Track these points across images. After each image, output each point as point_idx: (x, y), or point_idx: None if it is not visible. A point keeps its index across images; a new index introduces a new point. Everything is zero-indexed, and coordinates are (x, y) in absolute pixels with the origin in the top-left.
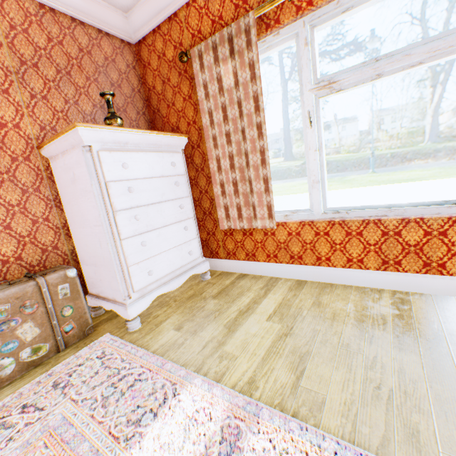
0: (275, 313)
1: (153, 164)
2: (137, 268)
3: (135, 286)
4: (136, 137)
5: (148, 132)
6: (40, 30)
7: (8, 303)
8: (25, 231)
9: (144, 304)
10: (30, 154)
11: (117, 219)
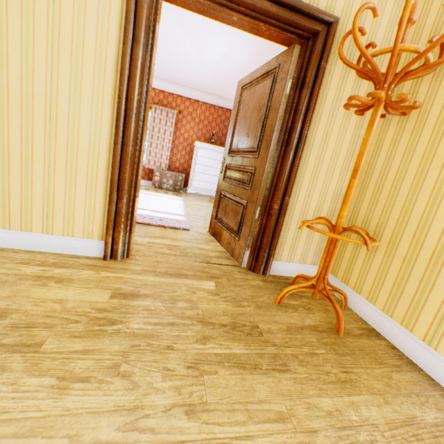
0: (212, 206)
1: (214, 155)
2: (195, 181)
3: (193, 185)
4: (211, 146)
5: (215, 146)
6: (208, 112)
7: (170, 174)
8: (182, 162)
9: (193, 191)
10: (191, 144)
11: (196, 166)
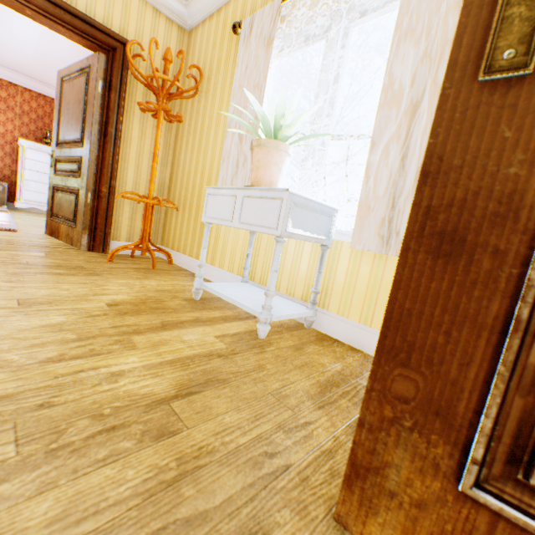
0: None
1: None
2: (28, 192)
3: (24, 198)
4: (47, 148)
5: None
6: (36, 102)
7: None
8: (1, 167)
9: (26, 206)
10: (14, 143)
11: (26, 172)
